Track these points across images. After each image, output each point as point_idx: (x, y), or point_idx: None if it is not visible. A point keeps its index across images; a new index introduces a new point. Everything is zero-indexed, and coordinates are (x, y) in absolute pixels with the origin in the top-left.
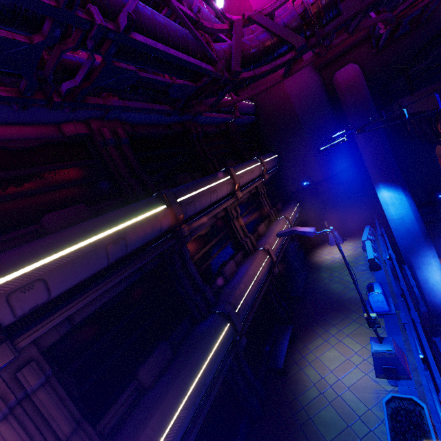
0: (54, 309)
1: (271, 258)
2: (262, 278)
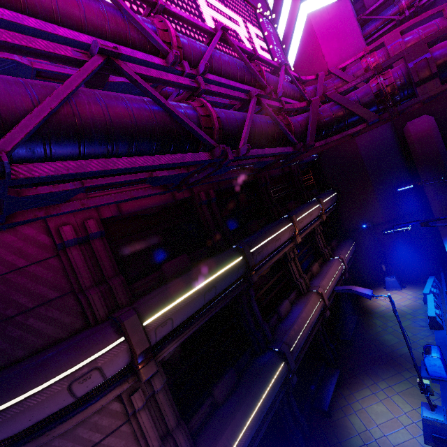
0: (173, 337)
1: (324, 302)
2: (314, 321)
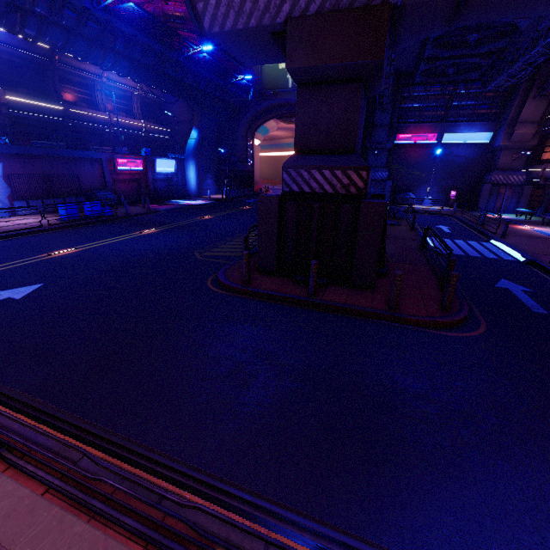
0: None
1: (111, 120)
2: (97, 120)
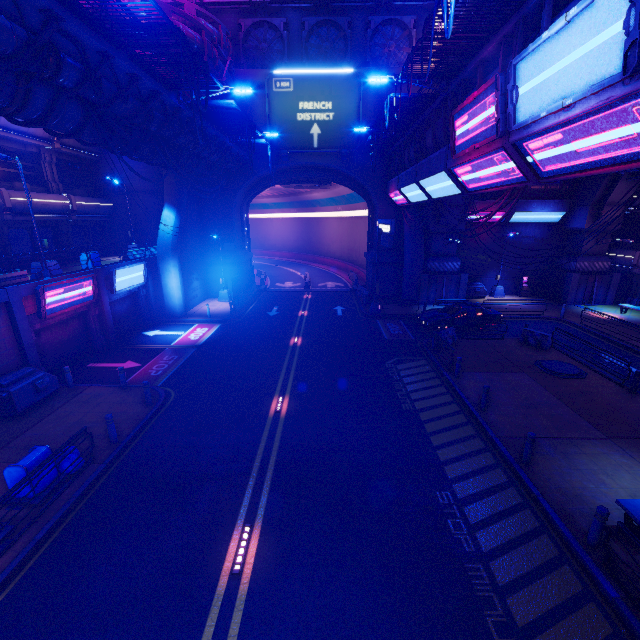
0: None
1: (4, 202)
2: None
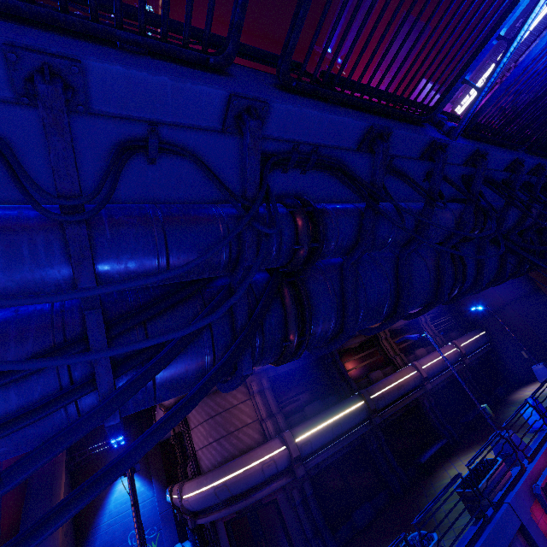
0: None
1: (420, 373)
2: (406, 386)
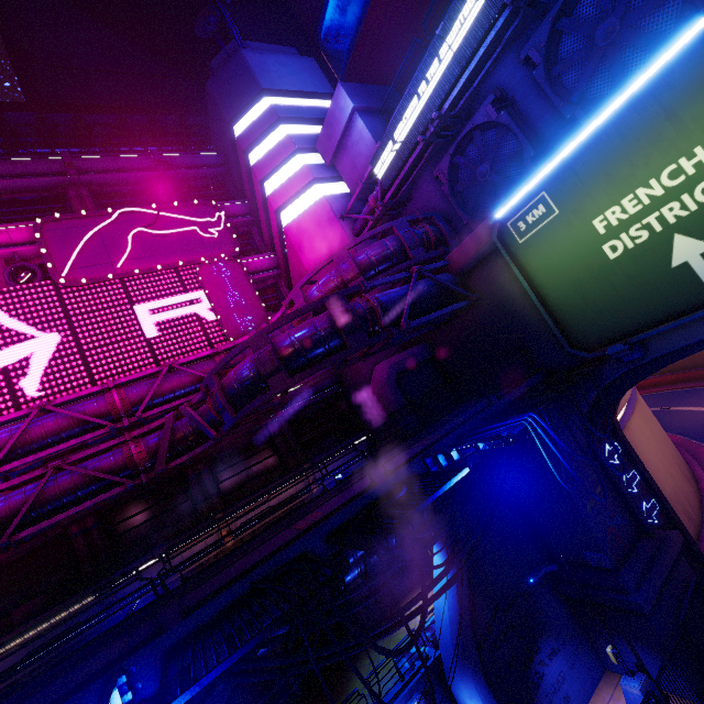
0: None
1: None
2: None
